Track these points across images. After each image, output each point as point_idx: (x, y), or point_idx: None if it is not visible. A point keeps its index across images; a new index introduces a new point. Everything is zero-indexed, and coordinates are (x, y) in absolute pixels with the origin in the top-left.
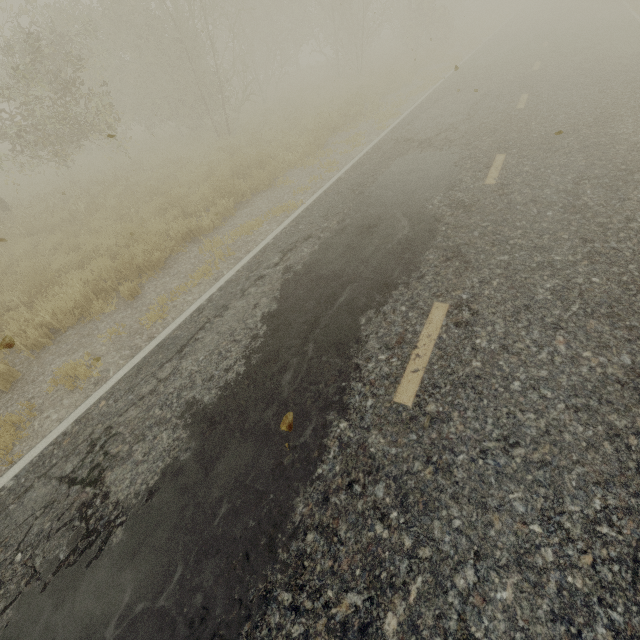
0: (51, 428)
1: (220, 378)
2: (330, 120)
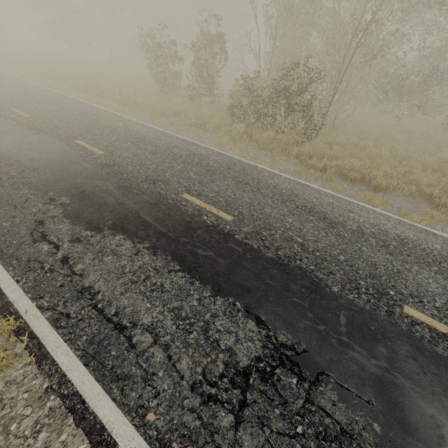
0: None
1: None
2: None
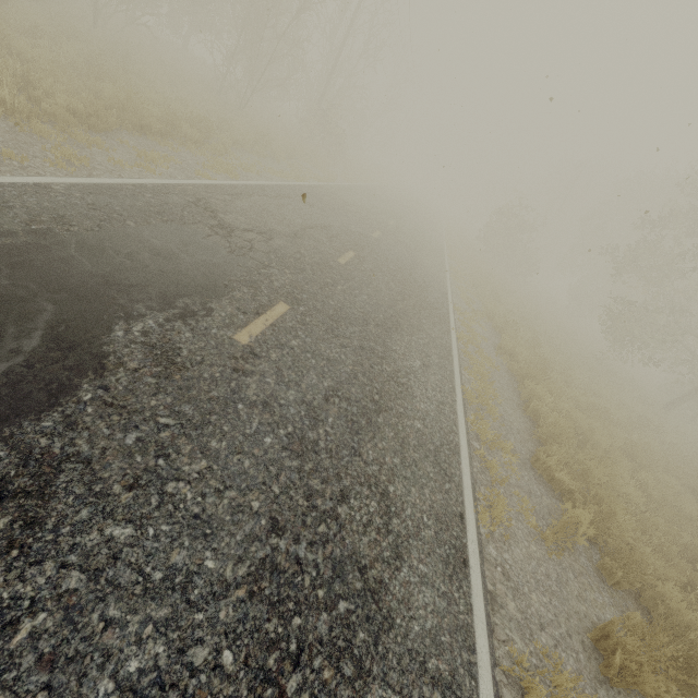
0: None
1: None
2: (144, 113)
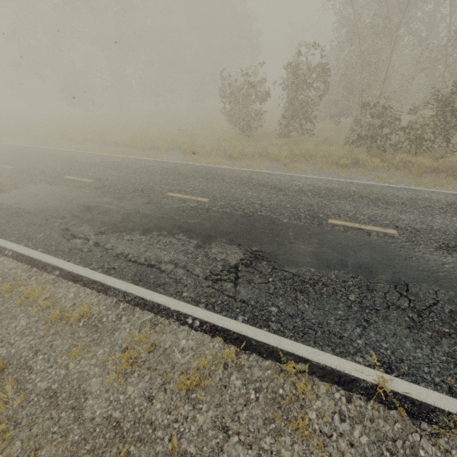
0: (196, 334)
1: (184, 240)
2: None
